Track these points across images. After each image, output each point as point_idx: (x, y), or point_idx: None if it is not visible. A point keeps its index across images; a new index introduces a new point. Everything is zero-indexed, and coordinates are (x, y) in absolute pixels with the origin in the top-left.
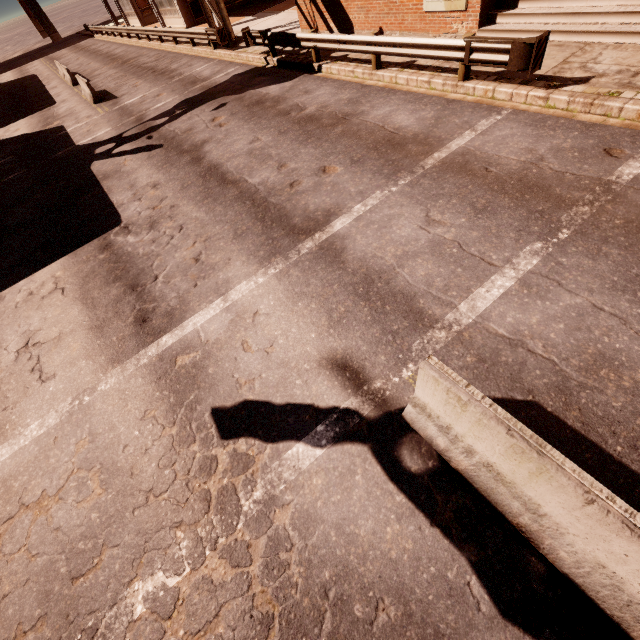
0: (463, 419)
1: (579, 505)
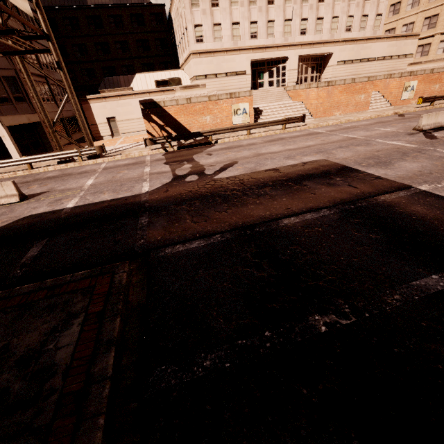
0: (429, 119)
1: (441, 114)
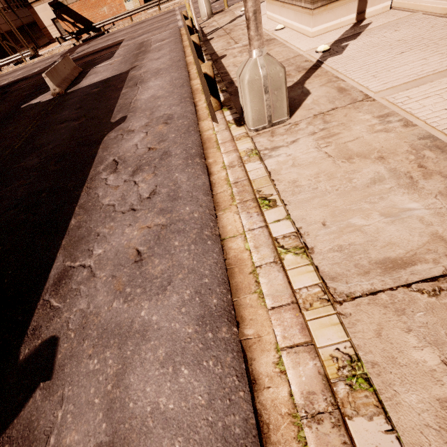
0: None
1: None
